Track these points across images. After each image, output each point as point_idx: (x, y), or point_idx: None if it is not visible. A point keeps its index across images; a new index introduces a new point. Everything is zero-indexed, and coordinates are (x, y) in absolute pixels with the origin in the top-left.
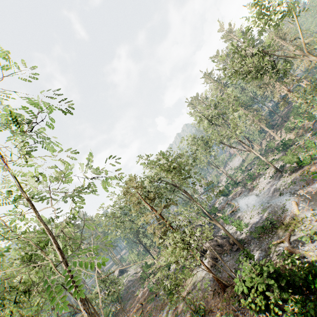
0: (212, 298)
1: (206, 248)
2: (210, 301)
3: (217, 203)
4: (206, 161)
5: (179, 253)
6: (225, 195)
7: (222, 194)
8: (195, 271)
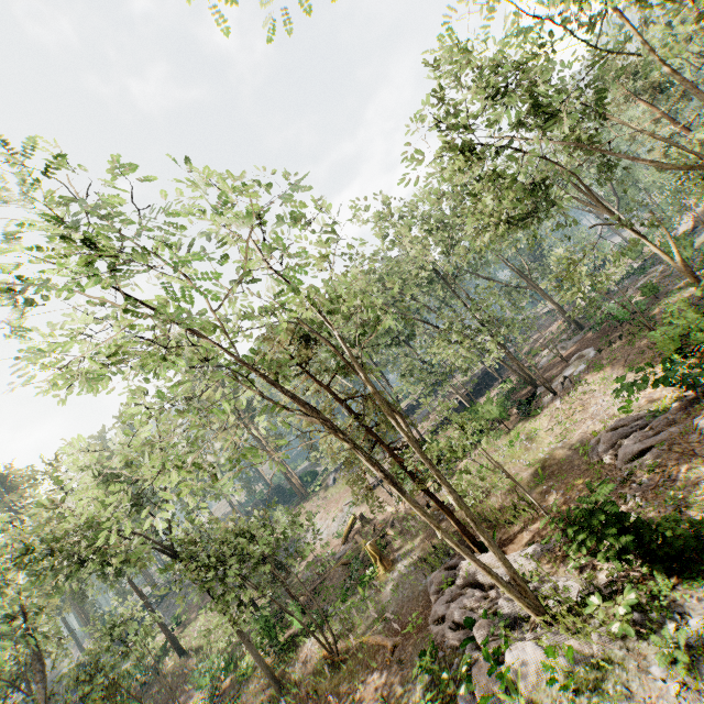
0: None
1: None
2: None
3: None
4: None
5: None
6: None
7: None
8: (703, 233)
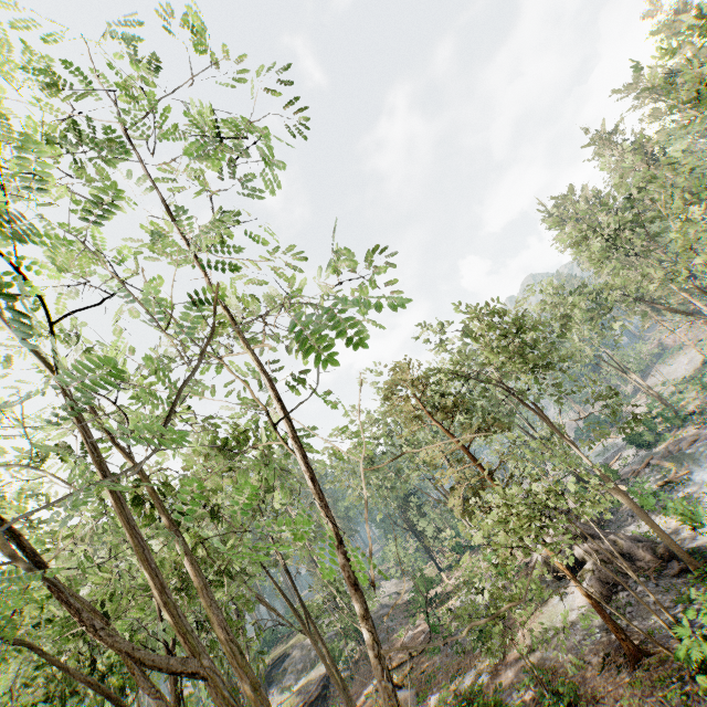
0: (598, 672)
1: (583, 557)
2: (592, 678)
3: (615, 464)
4: (591, 351)
5: (516, 528)
6: (643, 446)
7: (632, 441)
8: (549, 606)
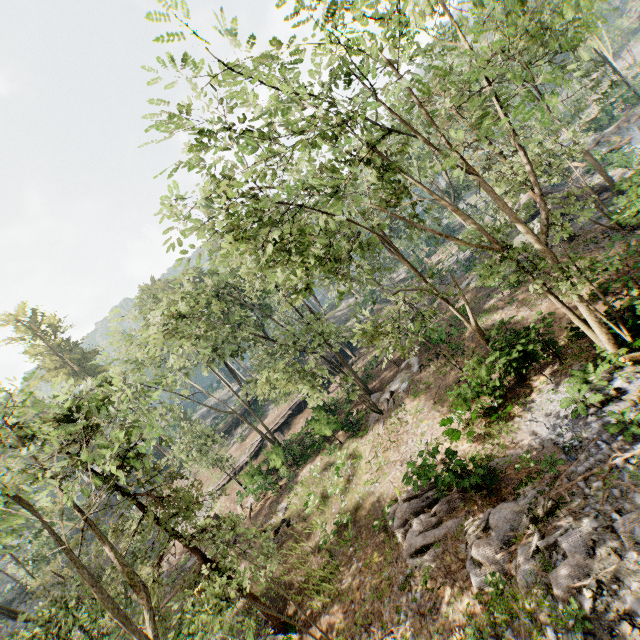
0: None
1: None
2: None
3: None
4: None
5: None
6: (596, 130)
7: (588, 128)
8: (515, 240)
